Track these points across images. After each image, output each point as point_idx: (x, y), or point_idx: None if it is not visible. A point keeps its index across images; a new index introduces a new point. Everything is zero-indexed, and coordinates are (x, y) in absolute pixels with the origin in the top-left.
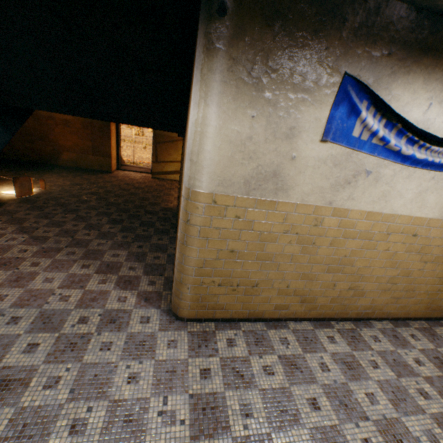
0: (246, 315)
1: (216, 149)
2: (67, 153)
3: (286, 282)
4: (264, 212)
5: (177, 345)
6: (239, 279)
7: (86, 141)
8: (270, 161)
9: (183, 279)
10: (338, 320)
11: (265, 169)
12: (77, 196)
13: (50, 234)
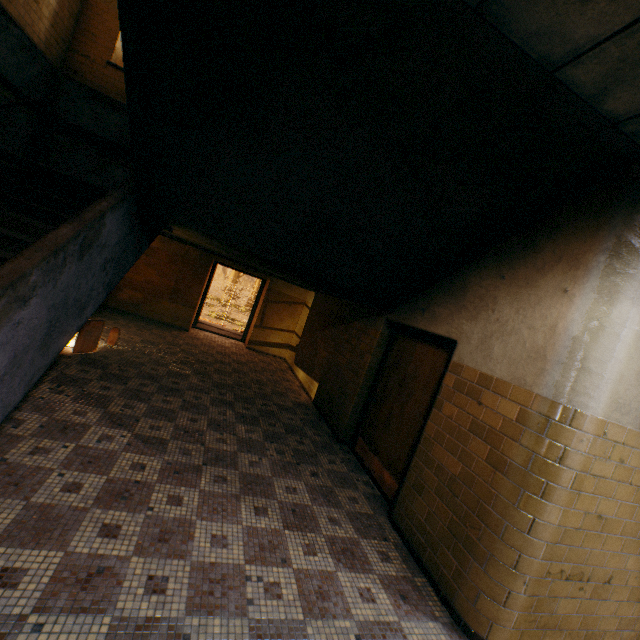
0: None
1: (628, 359)
2: (130, 290)
3: None
4: None
5: None
6: (591, 567)
7: (166, 279)
8: None
9: (521, 564)
10: None
11: None
12: (163, 364)
13: (163, 433)
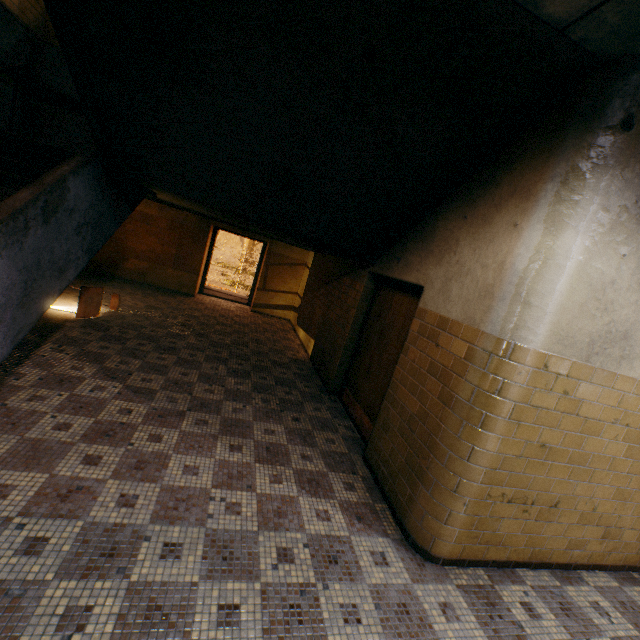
0: (526, 557)
1: (570, 291)
2: (135, 260)
3: (593, 502)
4: (597, 388)
5: (456, 613)
6: (536, 492)
7: (168, 247)
8: (625, 317)
9: (461, 488)
10: (639, 569)
11: (616, 326)
12: (163, 327)
13: (153, 385)
